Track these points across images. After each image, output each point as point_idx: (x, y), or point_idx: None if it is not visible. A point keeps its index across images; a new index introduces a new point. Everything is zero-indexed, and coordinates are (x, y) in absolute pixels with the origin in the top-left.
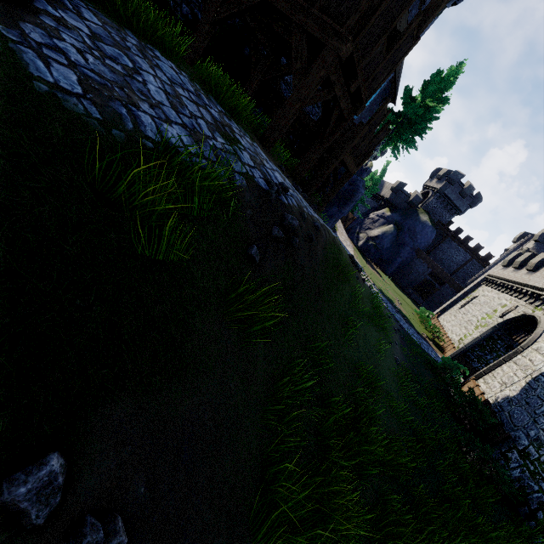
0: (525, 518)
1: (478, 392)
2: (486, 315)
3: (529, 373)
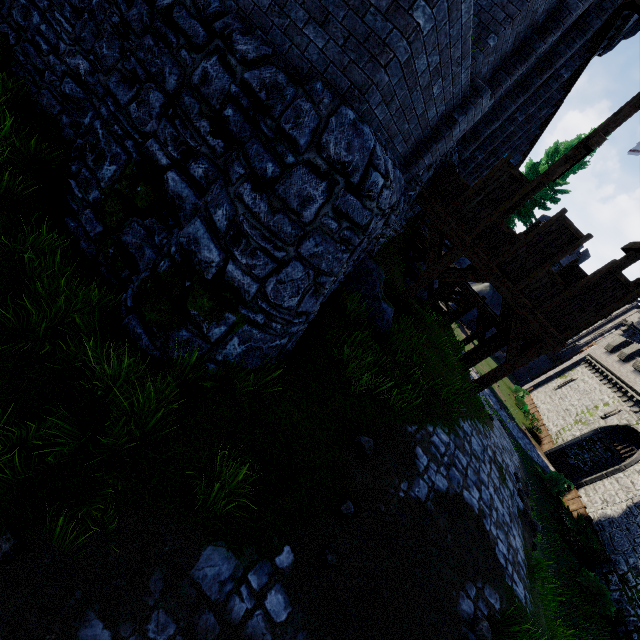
0: (622, 636)
1: (579, 504)
2: (586, 410)
3: (630, 497)
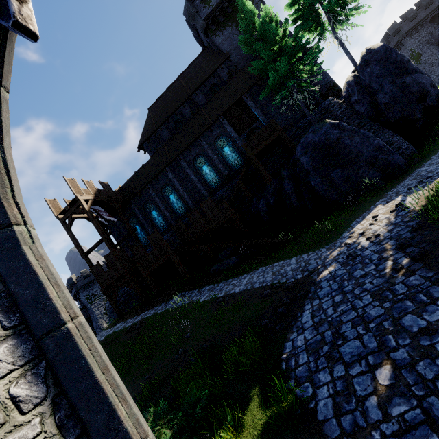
0: None
1: None
2: None
3: None
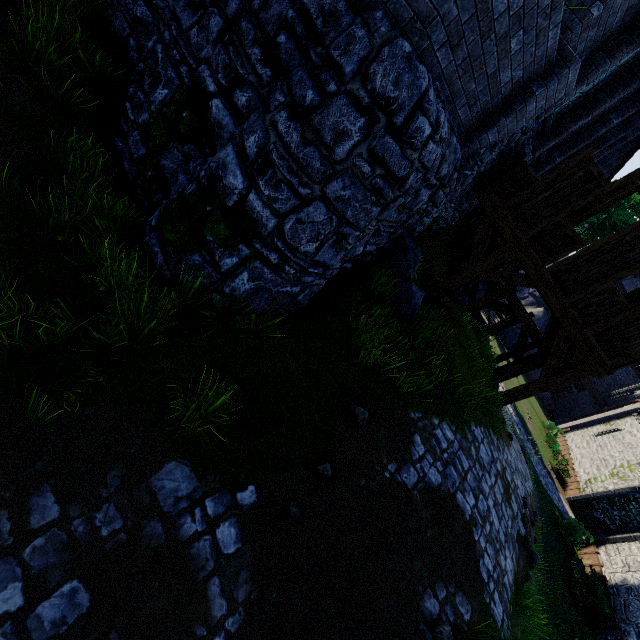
0: None
1: (596, 561)
2: (627, 465)
3: None
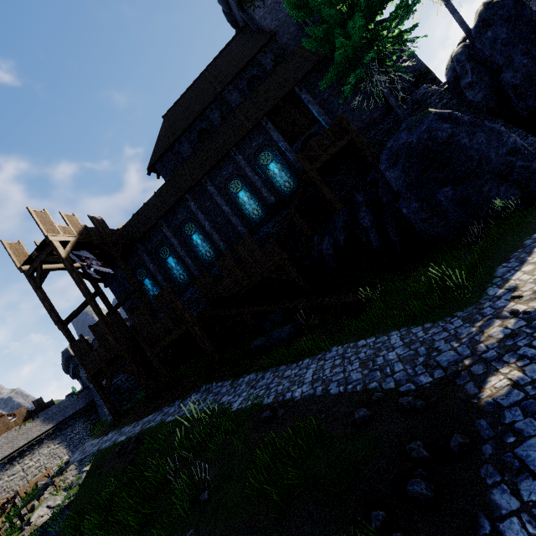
0: None
1: None
2: None
3: None
